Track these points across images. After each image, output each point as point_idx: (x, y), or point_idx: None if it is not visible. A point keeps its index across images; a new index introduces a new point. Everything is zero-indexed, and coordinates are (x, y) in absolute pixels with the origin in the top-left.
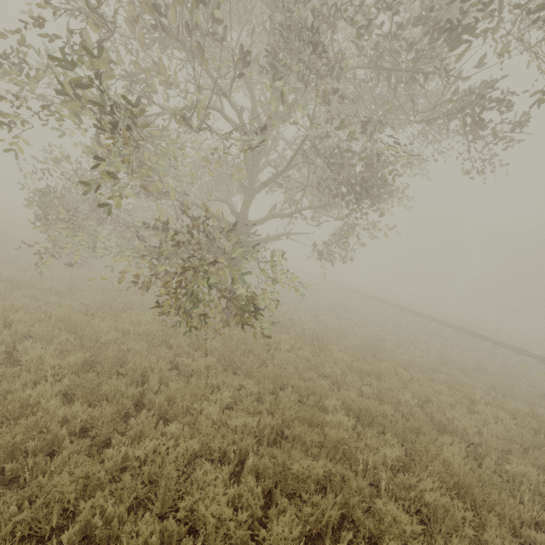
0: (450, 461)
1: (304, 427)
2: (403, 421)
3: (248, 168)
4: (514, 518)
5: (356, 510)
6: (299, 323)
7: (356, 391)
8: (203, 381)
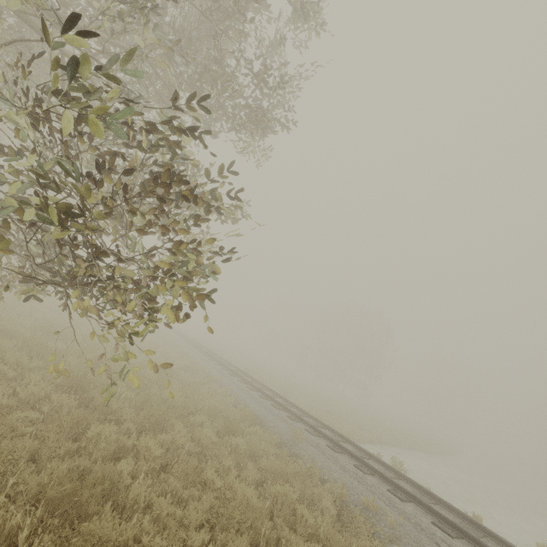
0: None
1: None
2: None
3: None
4: None
5: None
6: None
7: None
8: None
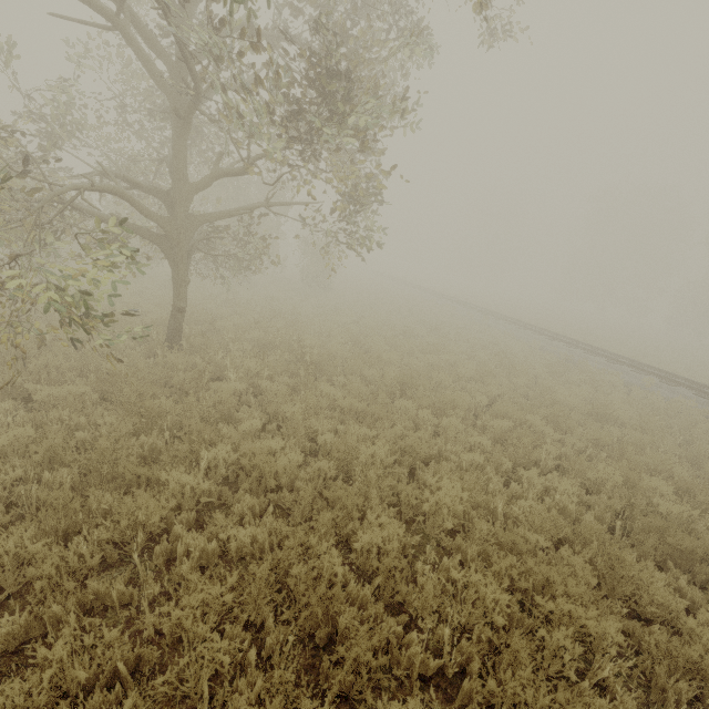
0: (321, 559)
1: (97, 487)
2: (346, 488)
3: (160, 86)
4: (364, 670)
5: (68, 626)
6: (305, 344)
7: (302, 439)
8: (10, 416)
